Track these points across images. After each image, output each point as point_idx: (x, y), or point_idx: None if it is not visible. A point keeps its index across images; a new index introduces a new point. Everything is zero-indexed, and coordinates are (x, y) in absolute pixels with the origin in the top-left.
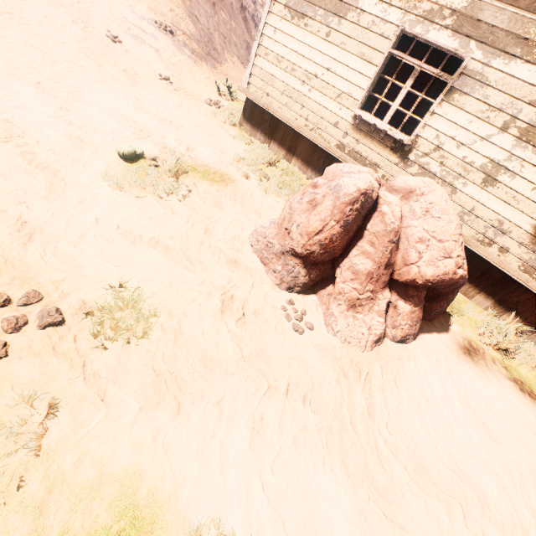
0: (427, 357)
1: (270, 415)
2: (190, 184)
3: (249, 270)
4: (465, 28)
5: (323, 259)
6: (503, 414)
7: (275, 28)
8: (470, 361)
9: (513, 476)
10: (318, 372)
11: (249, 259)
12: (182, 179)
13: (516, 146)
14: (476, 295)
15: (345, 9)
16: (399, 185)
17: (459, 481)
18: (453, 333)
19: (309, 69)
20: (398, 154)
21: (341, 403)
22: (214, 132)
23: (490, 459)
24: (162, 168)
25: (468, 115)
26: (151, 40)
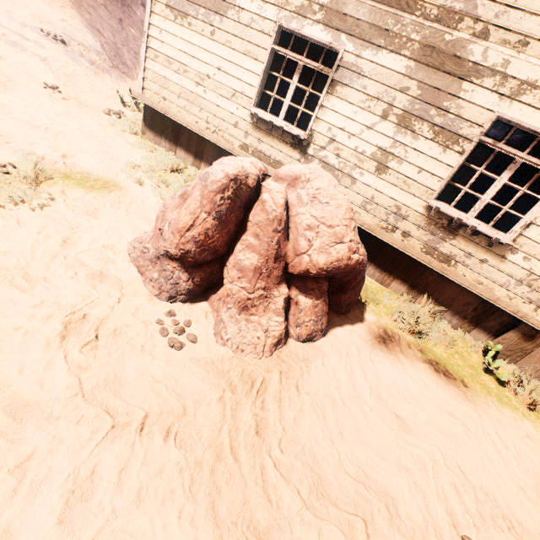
0: (337, 352)
1: (107, 466)
2: (56, 192)
3: (120, 283)
4: (334, 22)
5: (204, 258)
6: (418, 400)
7: (160, 29)
8: (384, 349)
9: (427, 468)
10: (196, 392)
11: (123, 269)
12: (45, 187)
13: (397, 133)
14: (392, 282)
15: (224, 7)
16: (284, 173)
17: (364, 490)
18: (368, 323)
19: (200, 69)
20: (298, 150)
21: (221, 426)
22: (108, 140)
23: (401, 454)
24: (13, 175)
25: (352, 106)
26: (35, 48)
